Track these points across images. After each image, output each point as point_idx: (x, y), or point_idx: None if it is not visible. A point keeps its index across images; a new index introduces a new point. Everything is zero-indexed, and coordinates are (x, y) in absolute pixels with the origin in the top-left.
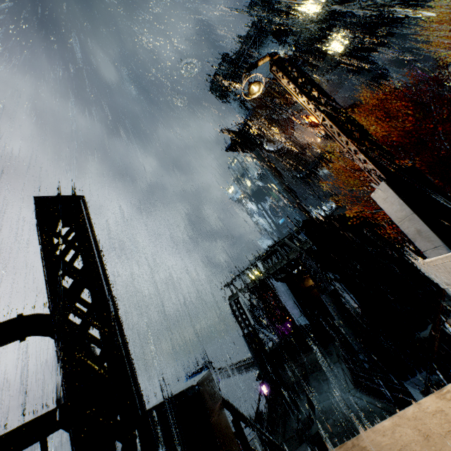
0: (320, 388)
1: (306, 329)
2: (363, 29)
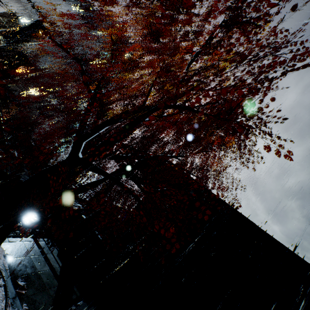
0: None
1: None
2: None
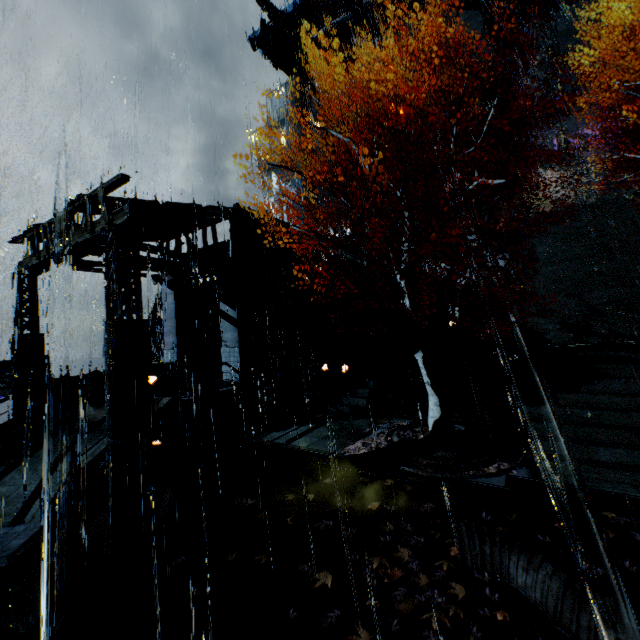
0: (39, 462)
1: (166, 369)
2: None
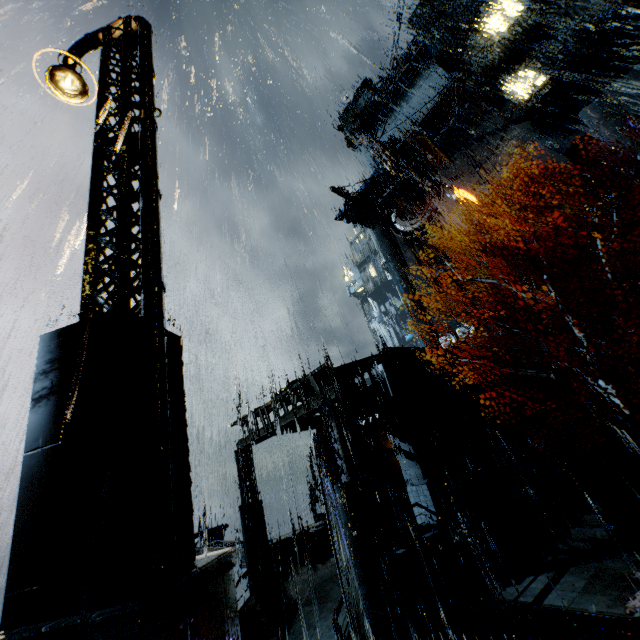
0: (298, 639)
1: None
2: (568, 67)
